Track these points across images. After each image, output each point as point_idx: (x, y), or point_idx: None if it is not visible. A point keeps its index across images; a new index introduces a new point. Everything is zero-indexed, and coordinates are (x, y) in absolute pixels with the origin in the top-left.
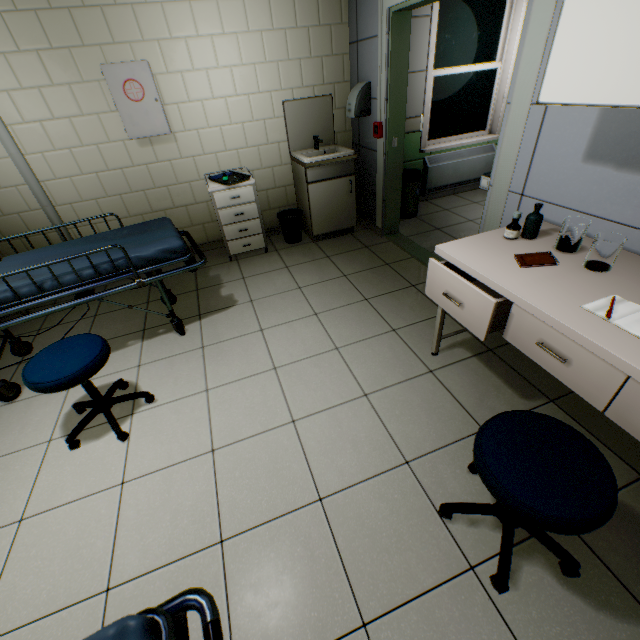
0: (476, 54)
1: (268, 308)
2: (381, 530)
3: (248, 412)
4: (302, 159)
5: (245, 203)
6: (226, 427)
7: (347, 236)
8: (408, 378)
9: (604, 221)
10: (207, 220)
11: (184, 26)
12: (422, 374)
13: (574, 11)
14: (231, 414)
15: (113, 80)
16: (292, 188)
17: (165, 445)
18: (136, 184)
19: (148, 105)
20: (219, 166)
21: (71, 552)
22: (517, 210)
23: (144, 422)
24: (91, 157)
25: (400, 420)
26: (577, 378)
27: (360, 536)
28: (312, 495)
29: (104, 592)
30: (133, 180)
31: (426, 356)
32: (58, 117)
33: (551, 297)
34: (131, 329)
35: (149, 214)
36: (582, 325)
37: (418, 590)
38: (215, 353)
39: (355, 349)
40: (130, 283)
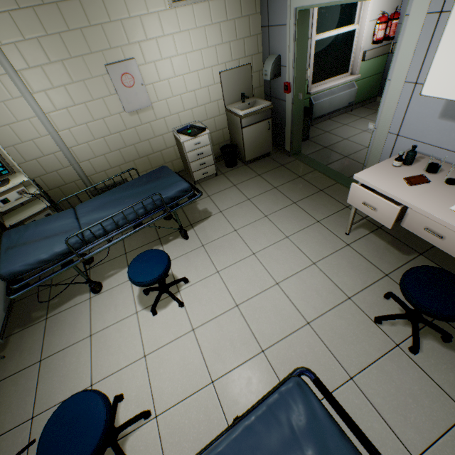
0: (341, 20)
1: (234, 215)
2: (346, 334)
3: (248, 281)
4: (238, 112)
5: (203, 146)
6: (239, 292)
7: (266, 158)
8: (336, 250)
9: (451, 152)
10: (174, 158)
11: (155, 30)
12: (343, 247)
13: (446, 49)
14: (239, 284)
15: (114, 75)
16: (227, 130)
17: (207, 306)
18: (129, 141)
19: (137, 89)
20: (180, 122)
21: (182, 367)
22: (394, 144)
23: (188, 295)
24: (99, 127)
25: (338, 275)
26: (448, 246)
27: (336, 338)
28: (303, 322)
29: (211, 383)
30: (127, 139)
31: (342, 236)
32: (77, 103)
33: (431, 204)
34: (150, 239)
35: (138, 160)
36: (452, 219)
37: (373, 359)
38: (212, 248)
39: (298, 236)
40: (163, 214)
